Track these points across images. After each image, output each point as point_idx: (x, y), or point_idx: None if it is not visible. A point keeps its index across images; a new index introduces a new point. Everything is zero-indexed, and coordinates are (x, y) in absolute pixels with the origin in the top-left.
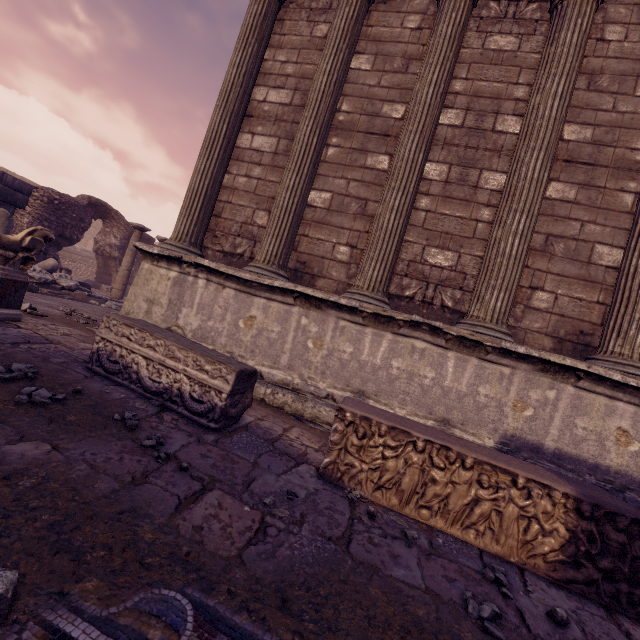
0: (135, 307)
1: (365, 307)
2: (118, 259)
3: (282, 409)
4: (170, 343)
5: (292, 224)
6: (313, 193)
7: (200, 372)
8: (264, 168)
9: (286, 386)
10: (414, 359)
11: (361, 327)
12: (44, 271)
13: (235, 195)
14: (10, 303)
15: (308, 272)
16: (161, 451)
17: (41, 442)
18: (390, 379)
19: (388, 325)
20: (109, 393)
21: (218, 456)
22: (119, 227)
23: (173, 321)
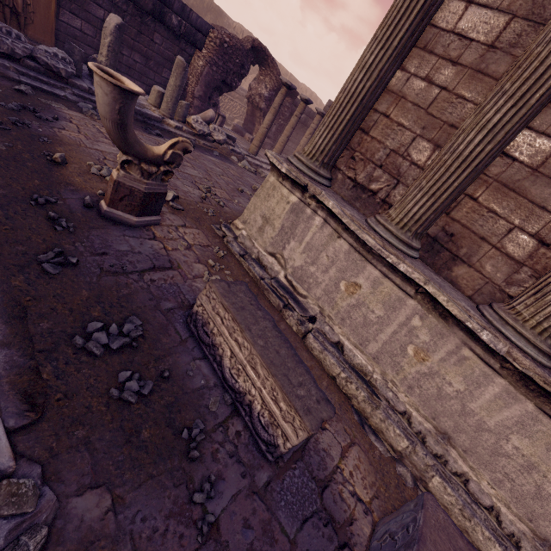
0: (252, 219)
1: (515, 357)
2: (263, 111)
3: (349, 399)
4: (255, 353)
5: (462, 183)
6: (522, 134)
7: (274, 403)
8: (459, 71)
9: (363, 375)
10: (550, 454)
11: (491, 371)
12: (204, 123)
13: (398, 106)
14: (151, 211)
15: (450, 249)
16: (205, 520)
17: (105, 489)
18: (495, 450)
19: (537, 396)
20: (192, 377)
21: (260, 525)
22: (271, 76)
23: (279, 249)
